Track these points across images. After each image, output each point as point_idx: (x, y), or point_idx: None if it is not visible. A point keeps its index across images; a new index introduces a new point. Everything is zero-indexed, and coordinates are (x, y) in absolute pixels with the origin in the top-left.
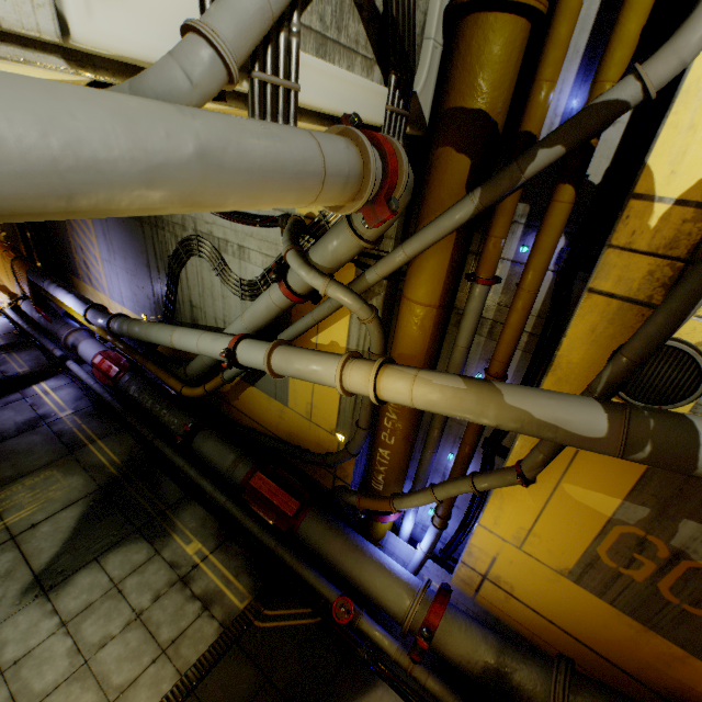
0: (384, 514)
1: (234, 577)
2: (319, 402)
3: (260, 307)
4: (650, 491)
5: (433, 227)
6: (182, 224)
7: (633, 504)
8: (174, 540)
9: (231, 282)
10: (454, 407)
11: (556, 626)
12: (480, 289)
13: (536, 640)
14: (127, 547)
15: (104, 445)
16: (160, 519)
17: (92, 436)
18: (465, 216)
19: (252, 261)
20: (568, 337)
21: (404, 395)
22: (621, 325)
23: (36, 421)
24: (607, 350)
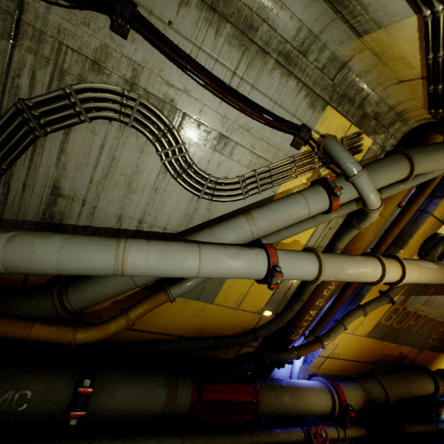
0: None
1: None
2: (256, 290)
3: (290, 216)
4: (408, 289)
5: (423, 178)
6: (94, 58)
7: (401, 296)
8: None
9: (191, 175)
10: (436, 278)
11: (350, 361)
12: (398, 210)
13: (339, 372)
14: None
15: None
16: None
17: None
18: (436, 176)
19: (235, 157)
20: (417, 233)
21: (416, 277)
22: (432, 229)
23: None
24: (424, 238)
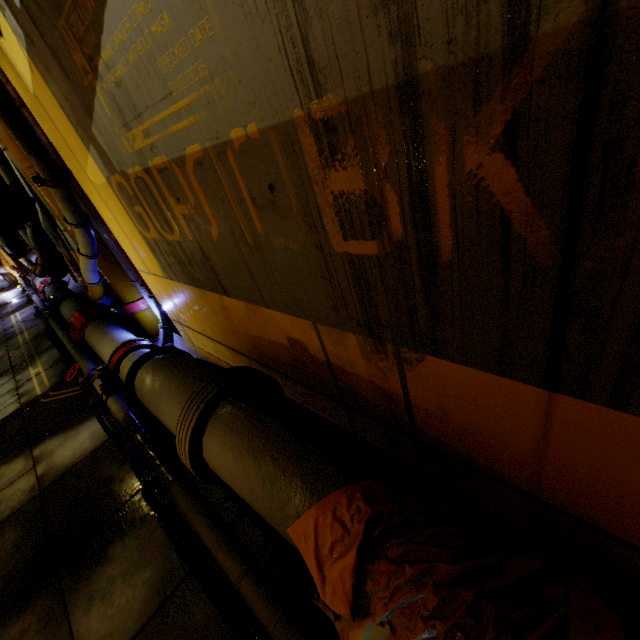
0: (127, 304)
1: (48, 380)
2: None
3: None
4: (75, 123)
5: None
6: None
7: (90, 150)
8: (29, 369)
9: None
10: None
11: (212, 340)
12: None
13: (224, 364)
14: (0, 379)
15: (27, 333)
16: (29, 361)
17: (24, 330)
18: None
19: None
20: None
21: None
22: None
23: (0, 332)
24: None
